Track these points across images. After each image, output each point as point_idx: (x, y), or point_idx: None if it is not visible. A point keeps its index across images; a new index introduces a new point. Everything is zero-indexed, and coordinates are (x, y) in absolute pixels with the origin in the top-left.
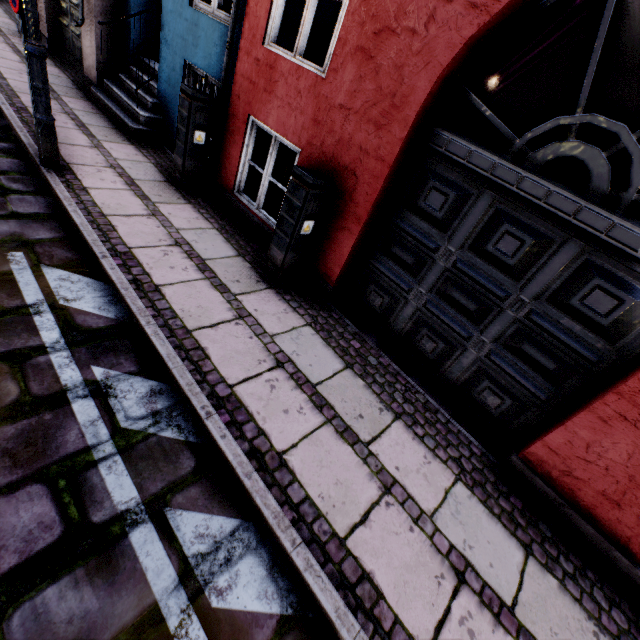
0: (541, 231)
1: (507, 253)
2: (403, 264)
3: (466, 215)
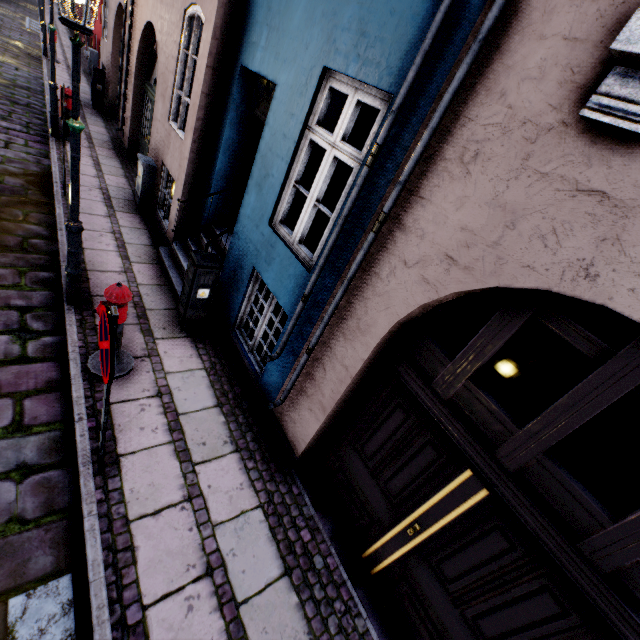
0: None
1: None
2: None
3: None
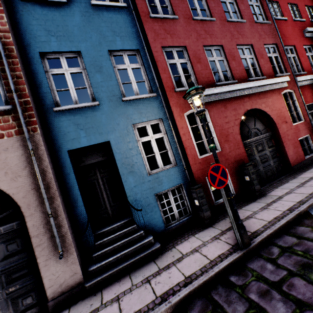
0: (260, 142)
1: (260, 148)
2: (254, 166)
3: (253, 149)
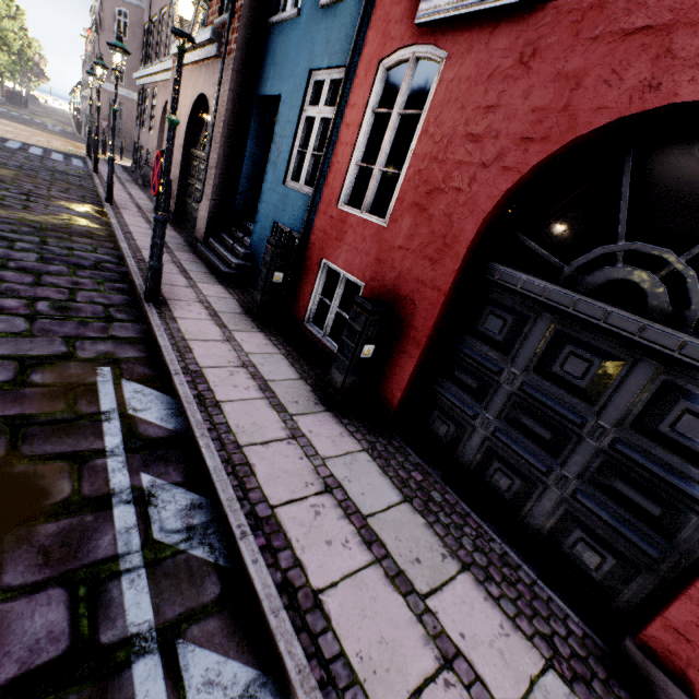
0: (608, 351)
1: (575, 375)
2: (467, 388)
3: (526, 337)
